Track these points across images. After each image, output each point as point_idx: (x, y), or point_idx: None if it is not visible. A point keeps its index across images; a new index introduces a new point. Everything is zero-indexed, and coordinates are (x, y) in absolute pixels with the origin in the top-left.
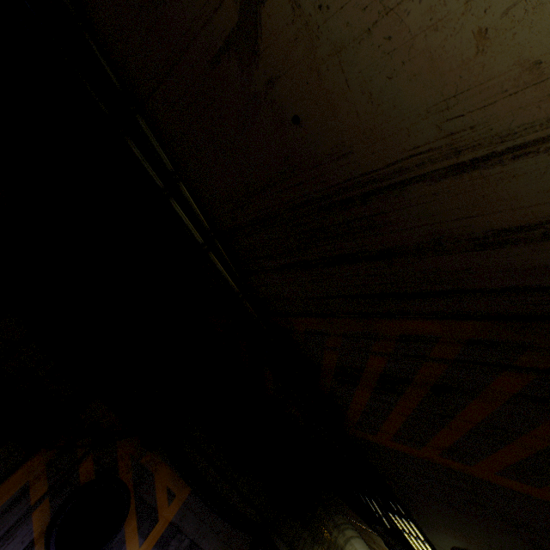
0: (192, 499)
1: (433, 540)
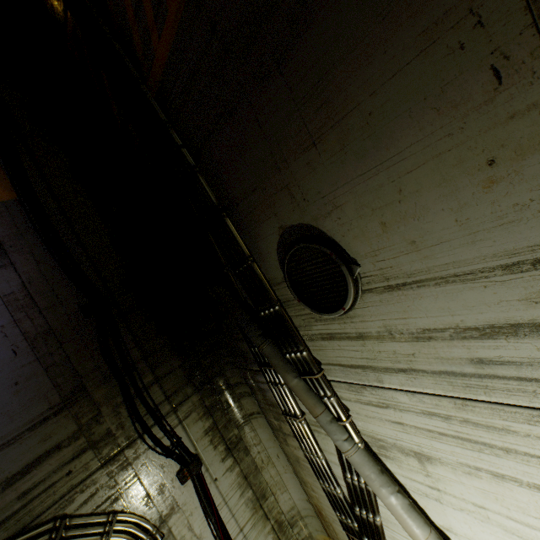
0: (16, 207)
1: (269, 275)
